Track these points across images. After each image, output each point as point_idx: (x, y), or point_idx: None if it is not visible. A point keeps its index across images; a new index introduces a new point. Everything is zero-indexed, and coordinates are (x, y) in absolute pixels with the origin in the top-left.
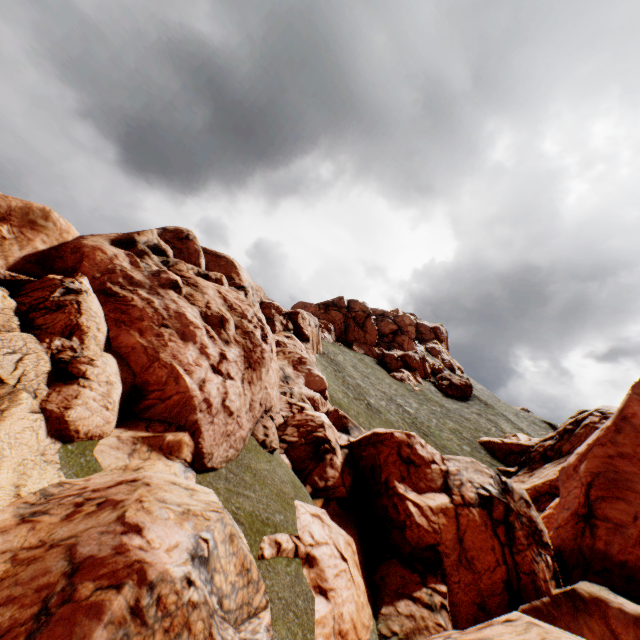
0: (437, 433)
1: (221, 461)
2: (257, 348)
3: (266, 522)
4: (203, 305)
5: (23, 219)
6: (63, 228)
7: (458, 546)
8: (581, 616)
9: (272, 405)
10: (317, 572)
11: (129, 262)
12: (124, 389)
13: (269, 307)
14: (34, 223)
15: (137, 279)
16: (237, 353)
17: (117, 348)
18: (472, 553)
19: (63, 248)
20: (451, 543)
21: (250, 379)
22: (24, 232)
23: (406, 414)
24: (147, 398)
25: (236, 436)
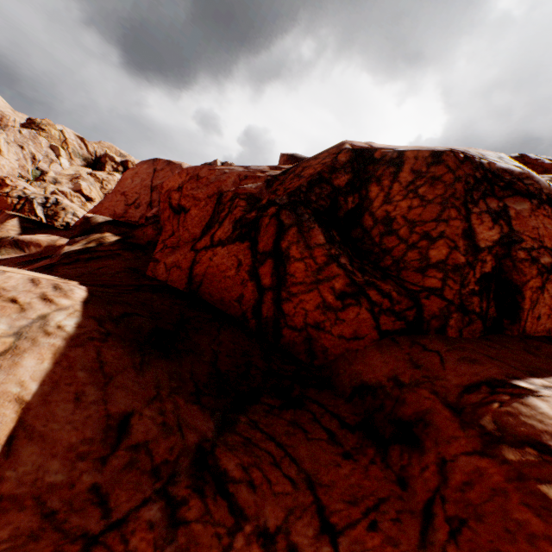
0: None
1: None
2: None
3: None
4: None
5: None
6: None
7: None
8: None
9: None
10: None
11: None
12: None
13: (106, 157)
14: None
15: None
16: None
17: None
18: None
19: None
20: None
21: None
22: None
23: None
24: None
25: None
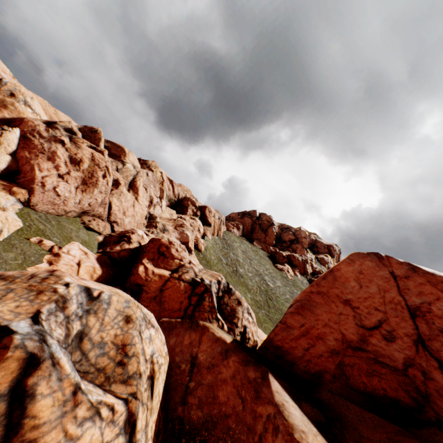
0: (282, 301)
1: (43, 210)
2: (95, 178)
3: (46, 235)
4: (73, 153)
5: (1, 104)
6: (21, 111)
7: (158, 292)
8: (190, 330)
9: (117, 221)
10: (56, 259)
11: (45, 129)
12: (9, 169)
13: (187, 200)
14: (6, 106)
15: (44, 135)
16: (80, 176)
17: (17, 156)
18: (166, 299)
19: (17, 119)
20: (154, 289)
21: (84, 190)
22: (1, 109)
23: (265, 285)
24: (19, 176)
25: (60, 207)
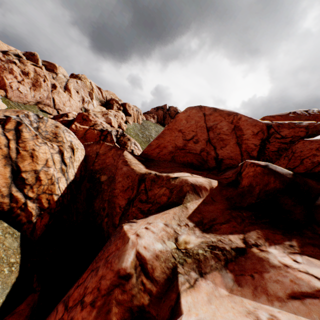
0: None
1: (15, 101)
2: (39, 82)
3: None
4: (23, 69)
5: None
6: None
7: (83, 135)
8: (97, 145)
9: (60, 108)
10: None
11: (2, 56)
12: None
13: (113, 100)
14: None
15: (3, 60)
16: (30, 81)
17: None
18: (88, 138)
19: None
20: (81, 134)
21: (35, 89)
22: None
23: None
24: None
25: (24, 99)
